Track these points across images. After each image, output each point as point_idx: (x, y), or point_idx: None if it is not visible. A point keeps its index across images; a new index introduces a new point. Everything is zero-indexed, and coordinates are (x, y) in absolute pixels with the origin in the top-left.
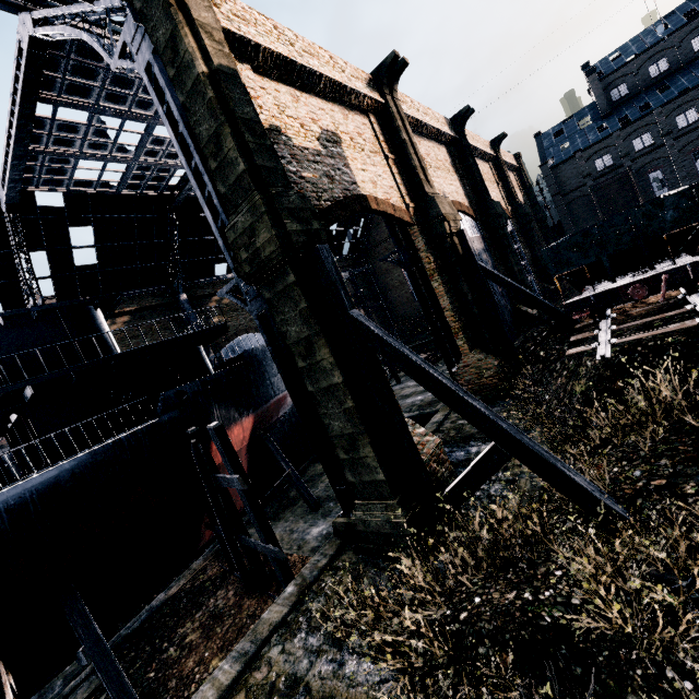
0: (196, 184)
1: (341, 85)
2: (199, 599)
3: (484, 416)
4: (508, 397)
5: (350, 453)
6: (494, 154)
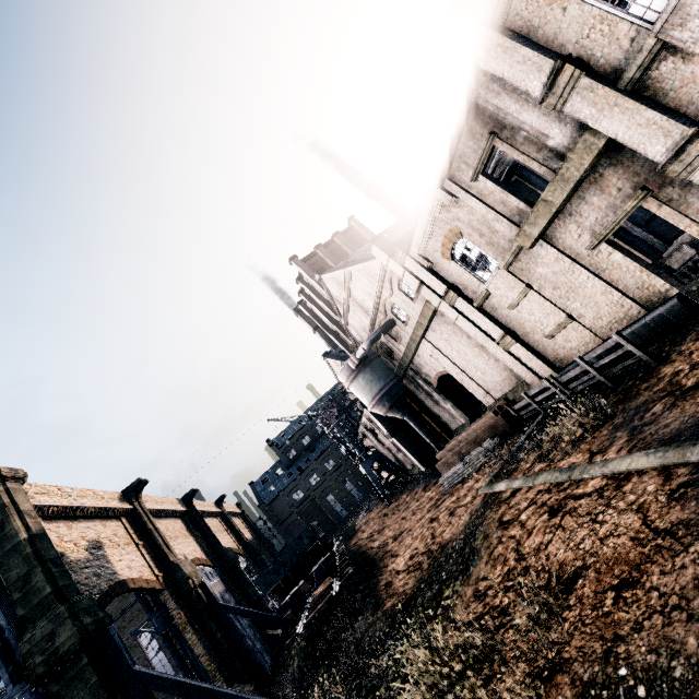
0: None
1: (103, 508)
2: None
3: (232, 696)
4: None
5: None
6: (219, 510)
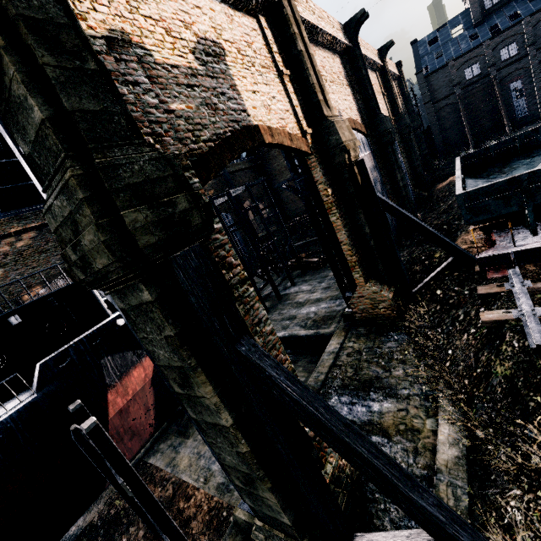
0: (1, 127)
1: None
2: (112, 532)
3: (438, 526)
4: (401, 329)
5: (246, 486)
6: (381, 63)
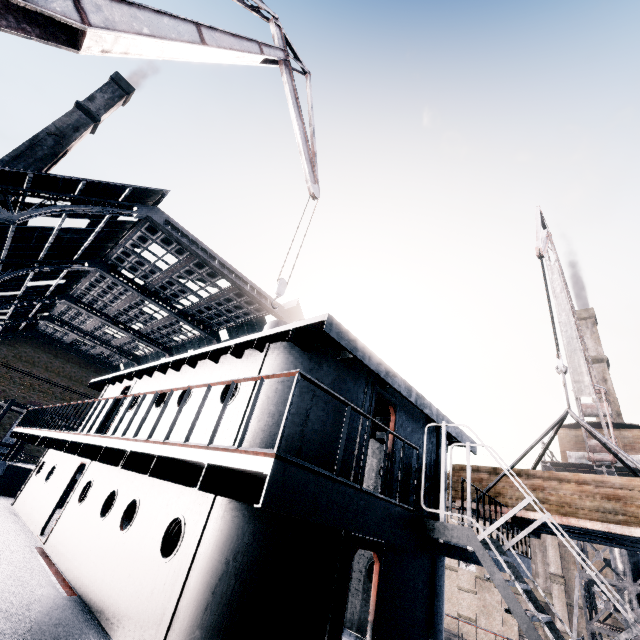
0: None
1: None
2: None
3: None
4: None
5: None
6: None
